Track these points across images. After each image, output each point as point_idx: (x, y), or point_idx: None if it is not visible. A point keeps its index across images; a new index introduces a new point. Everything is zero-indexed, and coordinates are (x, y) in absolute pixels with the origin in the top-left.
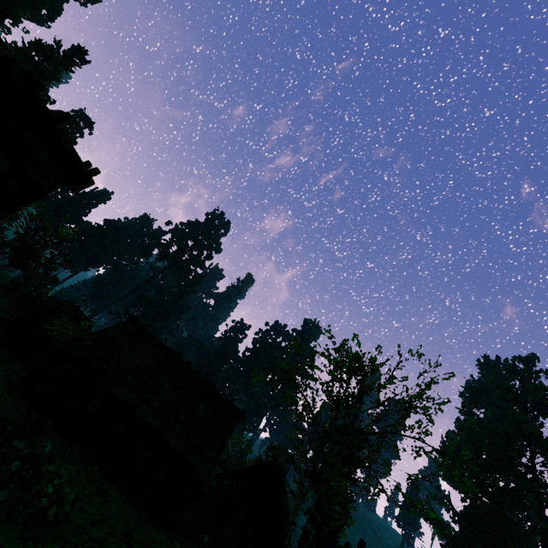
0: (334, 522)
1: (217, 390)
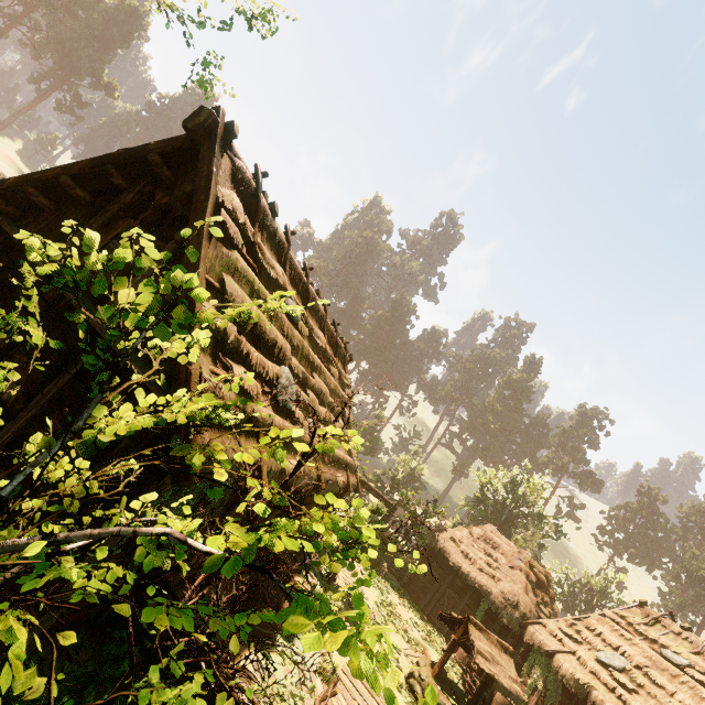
0: None
1: None
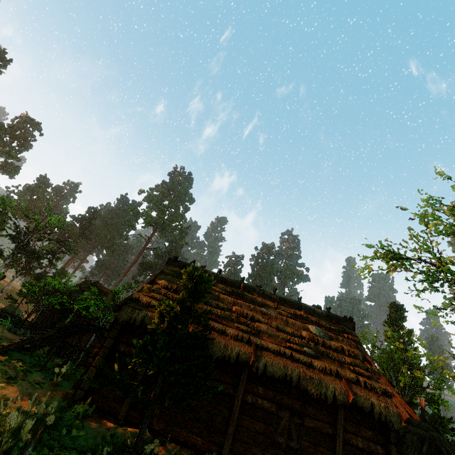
0: (432, 398)
1: (307, 305)
